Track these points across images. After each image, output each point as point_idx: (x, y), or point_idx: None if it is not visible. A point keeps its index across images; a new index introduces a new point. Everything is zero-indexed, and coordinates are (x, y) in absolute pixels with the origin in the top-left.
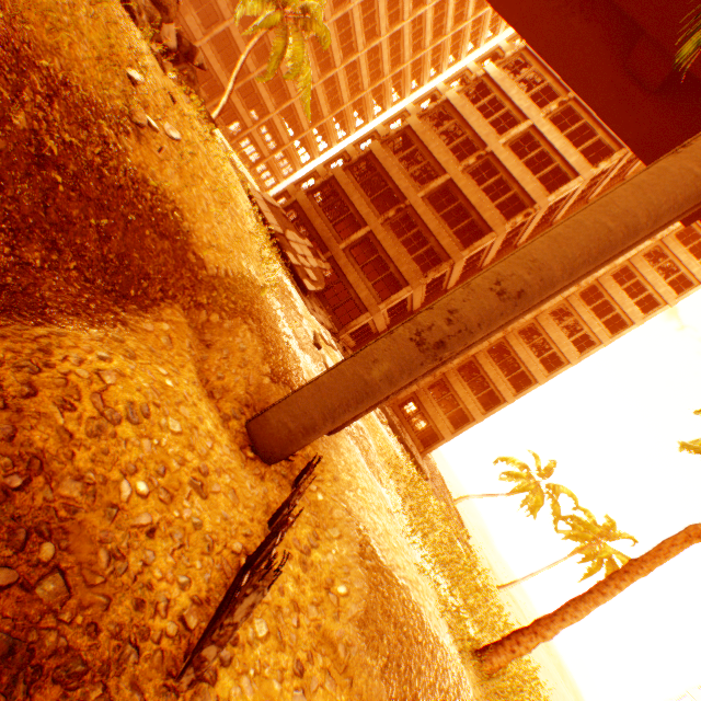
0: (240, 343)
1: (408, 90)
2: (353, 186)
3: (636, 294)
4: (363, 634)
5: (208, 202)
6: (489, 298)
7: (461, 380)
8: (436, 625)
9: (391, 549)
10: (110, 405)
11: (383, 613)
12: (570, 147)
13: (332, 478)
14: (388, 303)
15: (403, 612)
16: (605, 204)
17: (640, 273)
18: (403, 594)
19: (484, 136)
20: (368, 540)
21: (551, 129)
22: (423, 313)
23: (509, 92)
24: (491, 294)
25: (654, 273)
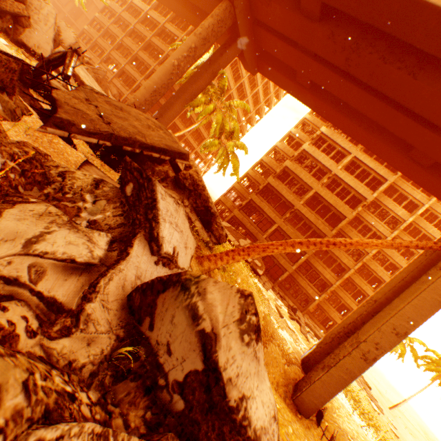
0: (273, 354)
1: (263, 113)
2: (263, 203)
3: (432, 220)
4: None
5: None
6: (391, 336)
7: (339, 286)
8: None
9: None
10: (284, 440)
11: None
12: (378, 164)
13: (324, 408)
14: (297, 265)
15: None
16: (433, 288)
17: (431, 207)
18: None
19: (329, 166)
20: None
21: (365, 157)
22: (362, 343)
23: (337, 140)
24: (392, 334)
25: (440, 206)
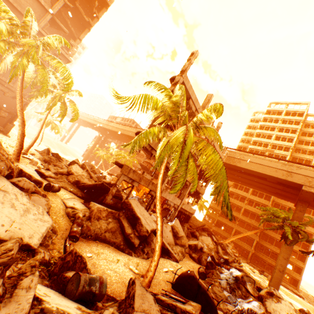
0: None
1: None
2: (223, 219)
3: None
4: None
5: None
6: (283, 260)
7: None
8: None
9: None
10: None
11: None
12: None
13: None
14: (253, 246)
15: None
16: None
17: None
18: None
19: (244, 195)
20: None
21: None
22: (276, 266)
23: None
24: (283, 259)
25: None
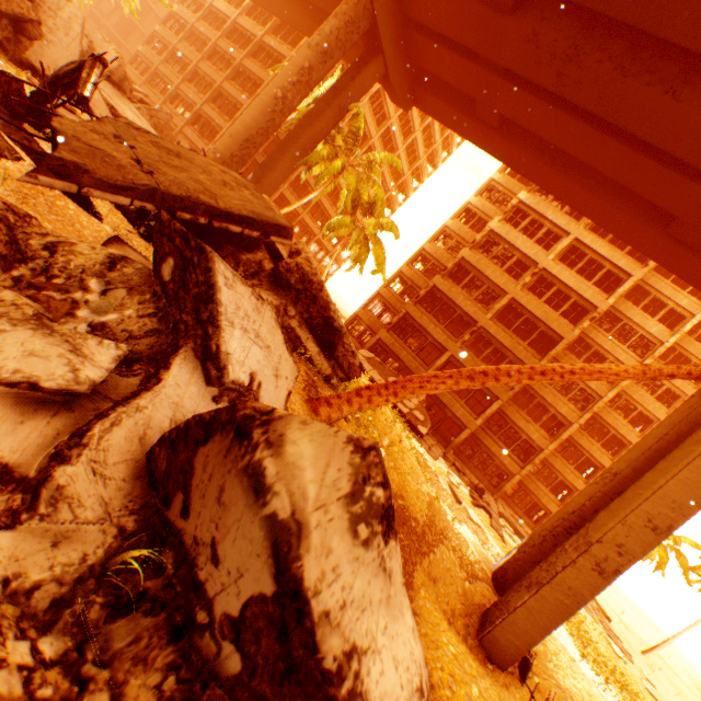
0: (445, 564)
1: (425, 176)
2: (426, 318)
3: None
4: None
5: (401, 464)
6: (645, 532)
7: (554, 452)
8: None
9: None
10: None
11: None
12: (615, 250)
13: (532, 653)
14: (483, 418)
15: None
16: None
17: None
18: None
19: (533, 255)
20: None
21: (593, 239)
22: (594, 545)
23: (546, 213)
24: (646, 529)
25: None
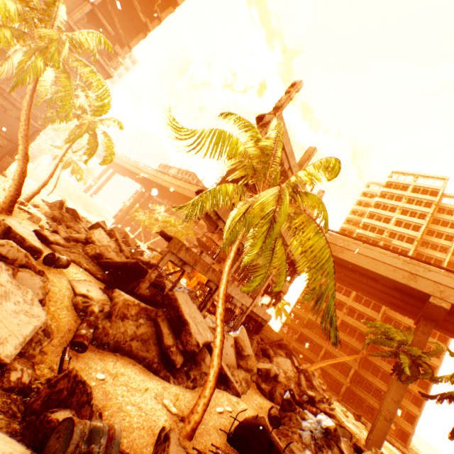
0: None
1: None
2: (309, 333)
3: None
4: None
5: None
6: (392, 403)
7: None
8: None
9: None
10: None
11: None
12: None
13: None
14: (349, 377)
15: None
16: None
17: None
18: None
19: (343, 300)
20: None
21: None
22: (381, 411)
23: None
24: (392, 402)
25: None
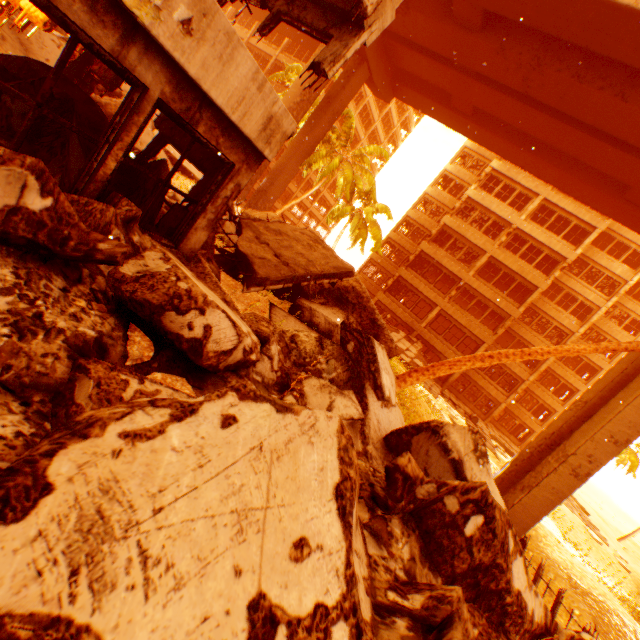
0: None
1: (400, 141)
2: (416, 279)
3: None
4: (599, 635)
5: (418, 407)
6: (608, 445)
7: (533, 381)
8: (628, 619)
9: (580, 575)
10: None
11: (602, 621)
12: (580, 206)
13: (527, 536)
14: None
15: (611, 617)
16: None
17: None
18: (605, 606)
19: (507, 217)
20: (569, 575)
21: (560, 198)
22: (570, 457)
23: (516, 178)
24: (609, 443)
25: None
